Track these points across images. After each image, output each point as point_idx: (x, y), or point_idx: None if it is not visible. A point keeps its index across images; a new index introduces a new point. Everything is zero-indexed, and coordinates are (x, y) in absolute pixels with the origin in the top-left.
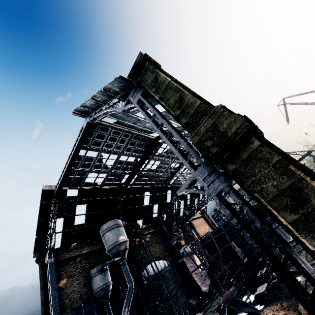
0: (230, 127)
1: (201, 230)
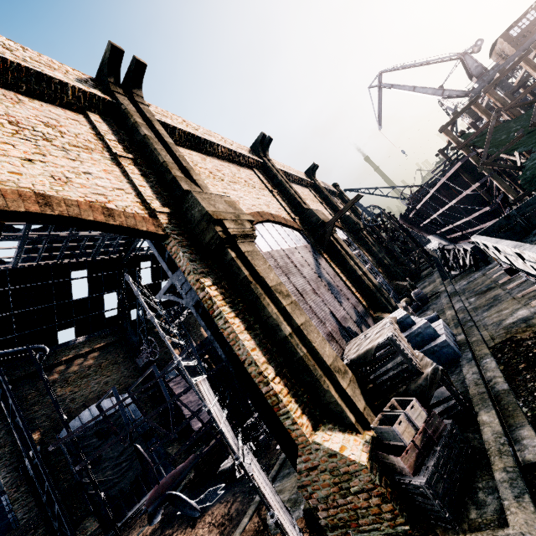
0: None
1: None
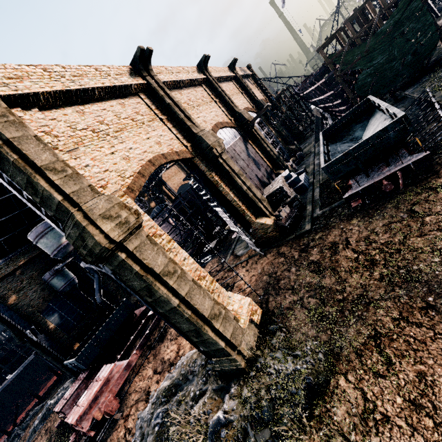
0: (94, 247)
1: (175, 181)
